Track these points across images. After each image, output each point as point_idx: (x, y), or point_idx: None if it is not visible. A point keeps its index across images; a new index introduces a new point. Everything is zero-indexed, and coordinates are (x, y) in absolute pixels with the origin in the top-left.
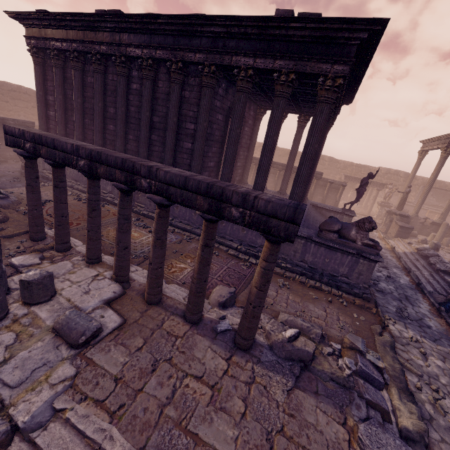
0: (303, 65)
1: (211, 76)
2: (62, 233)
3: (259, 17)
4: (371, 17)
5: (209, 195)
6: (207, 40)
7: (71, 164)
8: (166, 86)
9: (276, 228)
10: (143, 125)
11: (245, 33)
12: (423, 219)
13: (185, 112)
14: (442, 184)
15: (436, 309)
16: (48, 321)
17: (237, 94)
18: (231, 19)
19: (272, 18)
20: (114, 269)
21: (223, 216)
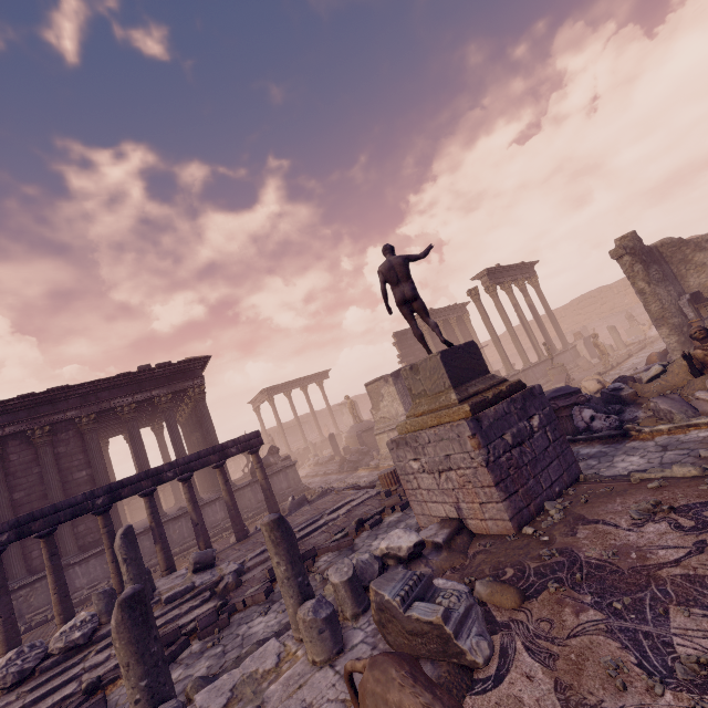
0: (174, 387)
1: (94, 422)
2: (70, 604)
3: (128, 373)
4: (203, 357)
5: (216, 451)
6: (75, 400)
7: (85, 511)
8: (26, 454)
9: (255, 443)
10: (3, 510)
11: (117, 384)
12: (297, 450)
13: (66, 465)
14: (286, 425)
15: (339, 473)
16: (178, 582)
17: (129, 424)
18: (103, 380)
19: (140, 371)
20: (165, 564)
21: (229, 456)
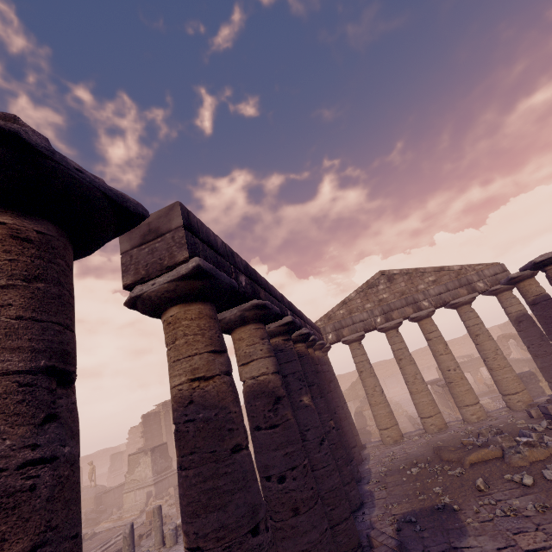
0: None
1: None
2: None
3: None
4: None
5: None
6: None
7: None
8: None
9: None
10: None
11: None
12: None
13: None
14: None
15: None
16: None
17: None
18: None
19: None
20: None
21: None
